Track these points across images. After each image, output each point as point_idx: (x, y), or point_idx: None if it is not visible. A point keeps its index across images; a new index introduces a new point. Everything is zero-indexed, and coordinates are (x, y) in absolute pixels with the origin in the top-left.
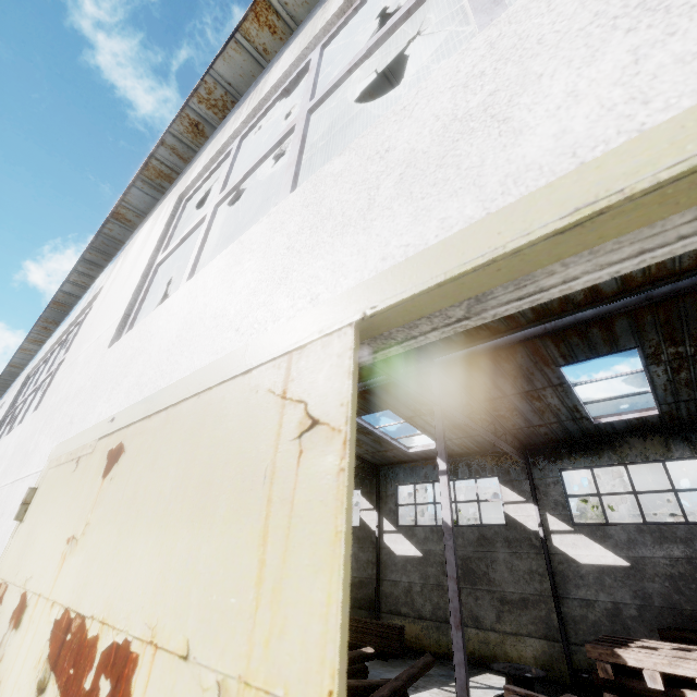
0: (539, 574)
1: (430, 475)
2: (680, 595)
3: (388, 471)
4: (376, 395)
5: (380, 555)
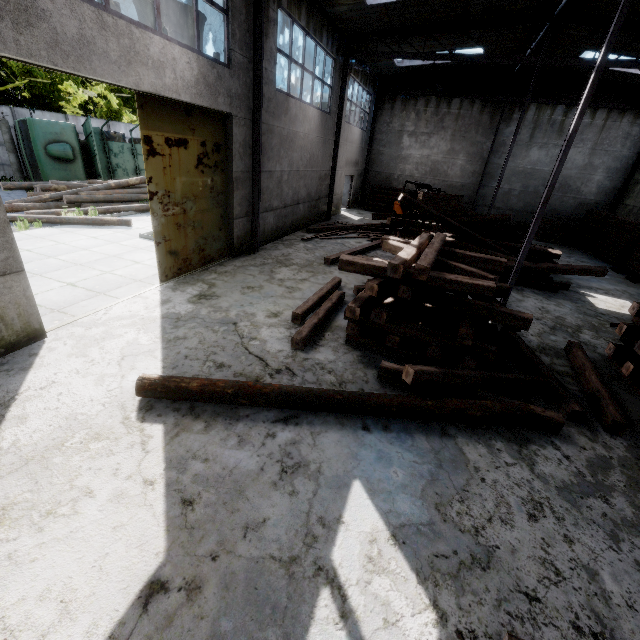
0: None
1: None
2: None
3: None
4: None
5: None
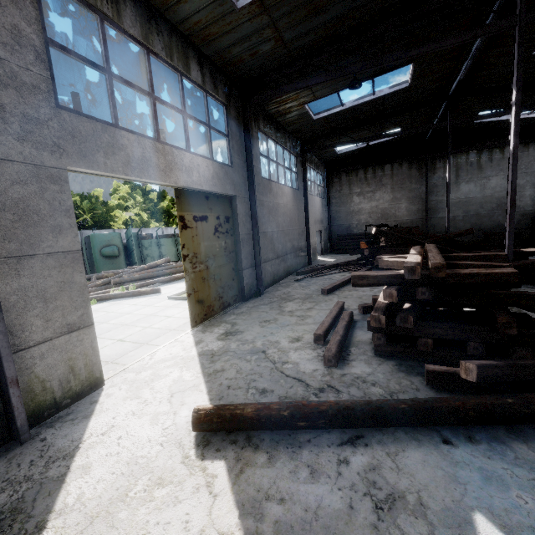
0: None
1: None
2: None
3: None
4: None
5: None
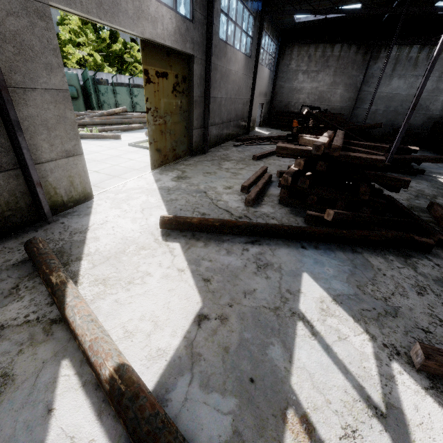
0: None
1: None
2: None
3: None
4: None
5: None
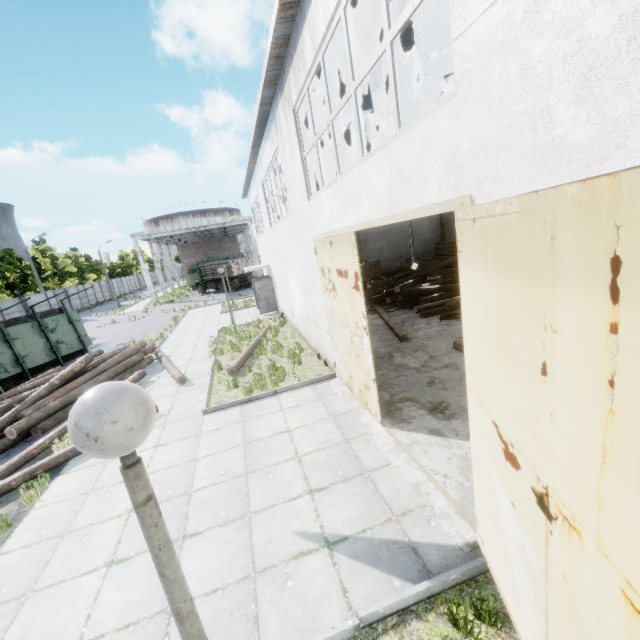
0: None
1: None
2: None
3: None
4: None
5: None
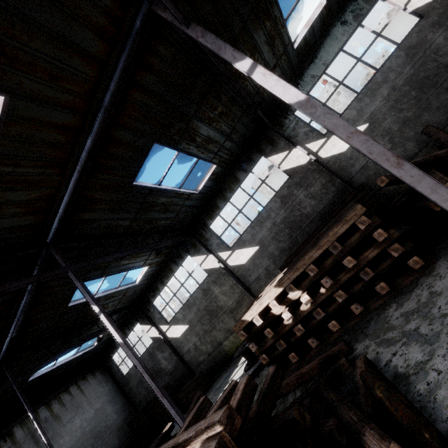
0: (235, 284)
1: (162, 282)
2: (281, 243)
3: (142, 300)
4: (55, 286)
5: (173, 345)
